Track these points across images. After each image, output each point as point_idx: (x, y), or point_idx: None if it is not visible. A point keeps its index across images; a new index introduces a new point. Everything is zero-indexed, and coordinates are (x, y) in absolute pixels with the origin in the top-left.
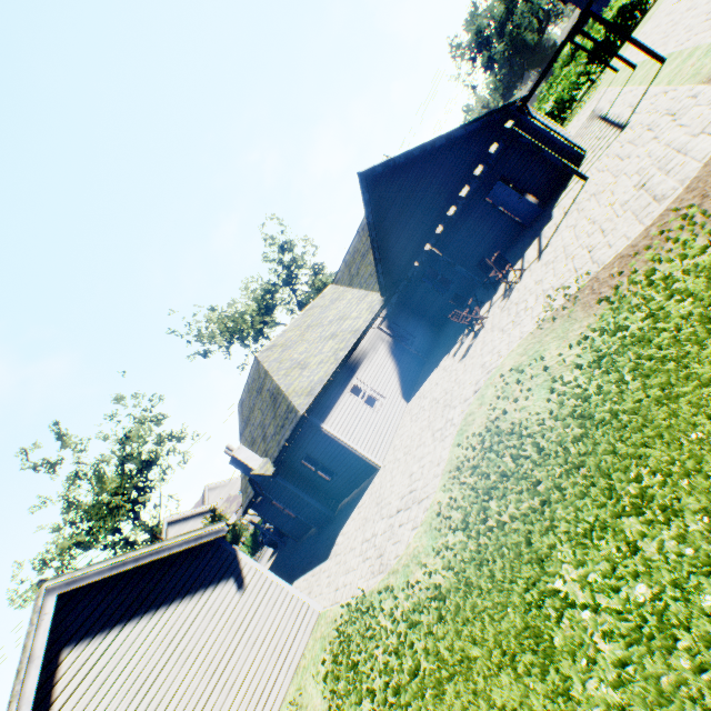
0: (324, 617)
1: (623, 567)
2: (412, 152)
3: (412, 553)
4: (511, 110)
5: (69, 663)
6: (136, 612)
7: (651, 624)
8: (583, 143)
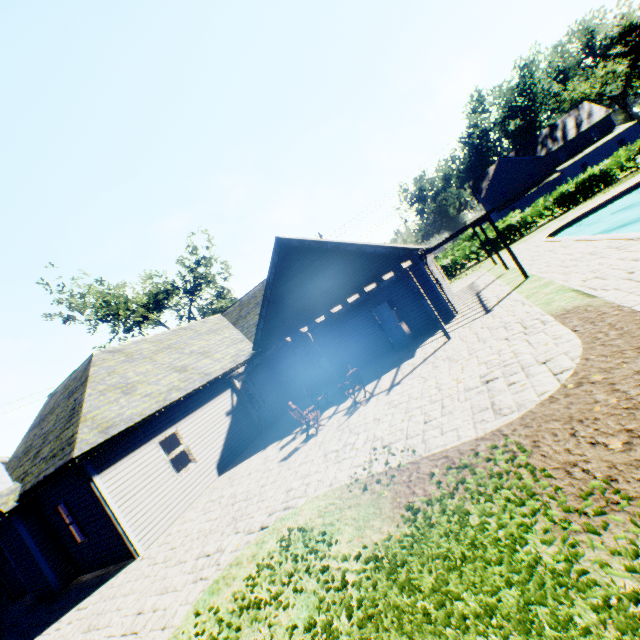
0: None
1: None
2: (327, 244)
3: None
4: (413, 254)
5: None
6: None
7: None
8: (458, 304)
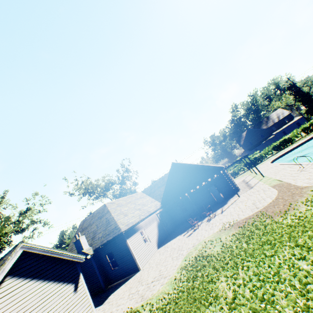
0: None
1: (237, 279)
2: (191, 165)
3: (161, 291)
4: (222, 168)
5: (6, 283)
6: (37, 276)
7: (242, 286)
8: (239, 187)
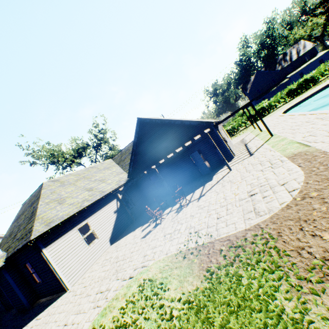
0: None
1: None
2: (165, 121)
3: None
4: (211, 124)
5: None
6: None
7: None
8: (235, 151)
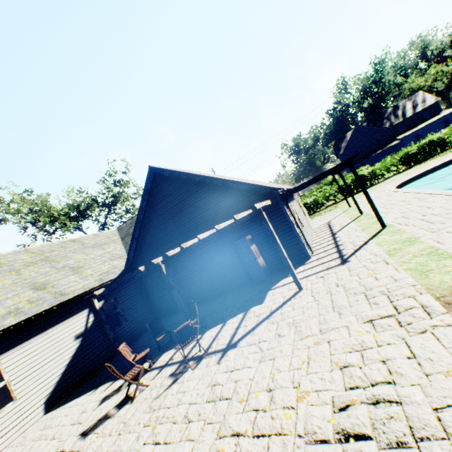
0: None
1: None
2: (195, 176)
3: None
4: (274, 193)
5: None
6: None
7: None
8: (315, 242)
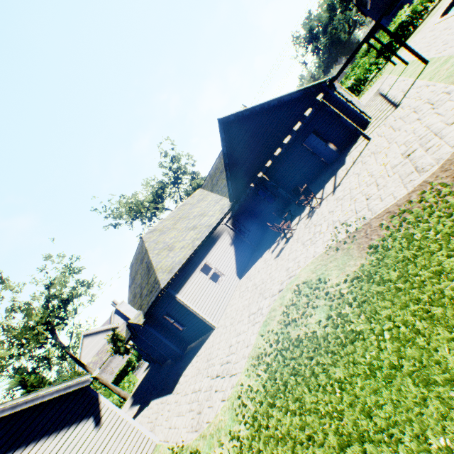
0: (158, 450)
1: None
2: (255, 108)
3: (217, 425)
4: (322, 86)
5: None
6: (9, 449)
7: None
8: (370, 112)
